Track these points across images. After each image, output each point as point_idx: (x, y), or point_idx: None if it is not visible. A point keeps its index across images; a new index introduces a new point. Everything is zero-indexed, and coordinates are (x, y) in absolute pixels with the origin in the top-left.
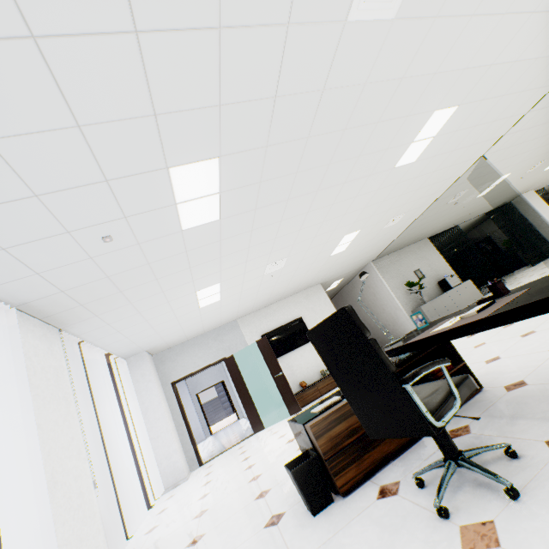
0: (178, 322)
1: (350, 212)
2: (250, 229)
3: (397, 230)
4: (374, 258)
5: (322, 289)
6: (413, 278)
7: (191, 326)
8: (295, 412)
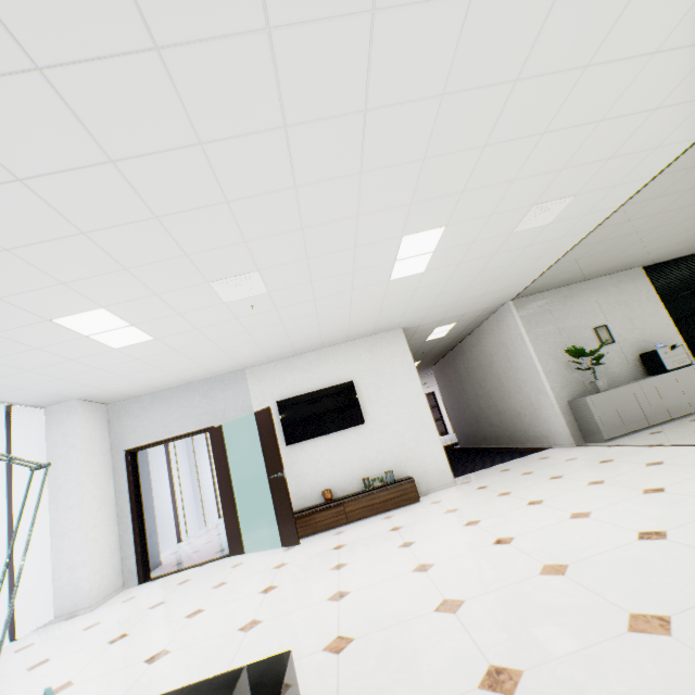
0: (94, 367)
1: (378, 167)
2: (4, 174)
3: (558, 240)
4: (516, 294)
5: (404, 338)
6: (590, 340)
7: (140, 373)
8: (290, 544)
